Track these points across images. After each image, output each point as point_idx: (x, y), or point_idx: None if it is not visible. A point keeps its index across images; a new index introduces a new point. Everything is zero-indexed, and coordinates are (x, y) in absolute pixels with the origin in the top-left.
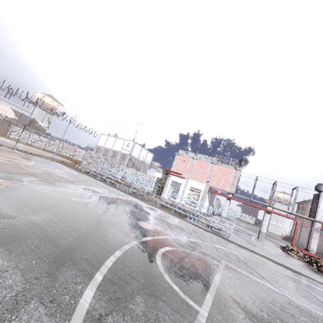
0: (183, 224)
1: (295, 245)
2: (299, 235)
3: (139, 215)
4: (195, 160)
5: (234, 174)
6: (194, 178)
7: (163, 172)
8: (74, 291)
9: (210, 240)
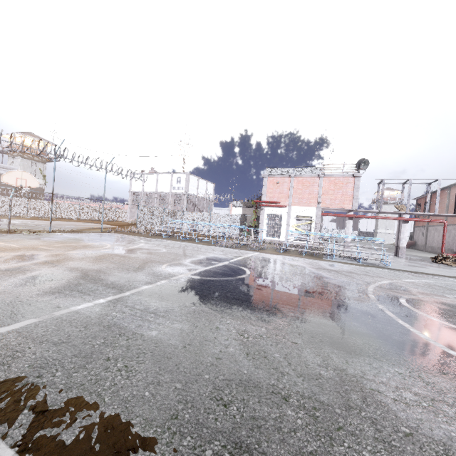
0: (339, 266)
1: (422, 251)
2: (426, 238)
3: (304, 272)
4: (293, 179)
5: (353, 184)
6: (297, 203)
7: (244, 206)
8: None
9: (391, 277)
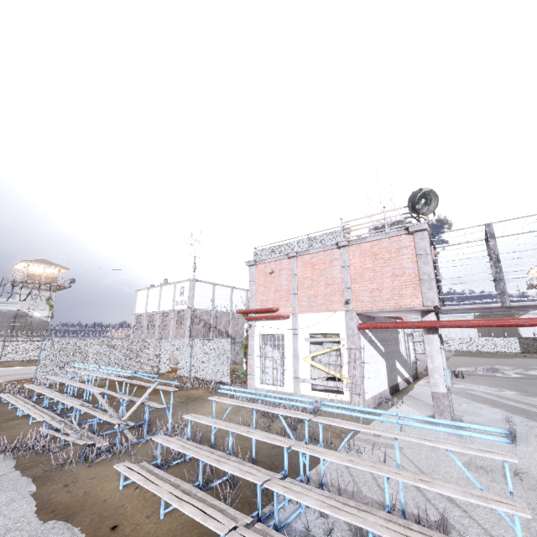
0: None
1: None
2: None
3: None
4: (296, 260)
5: (413, 248)
6: (308, 307)
7: None
8: None
9: None
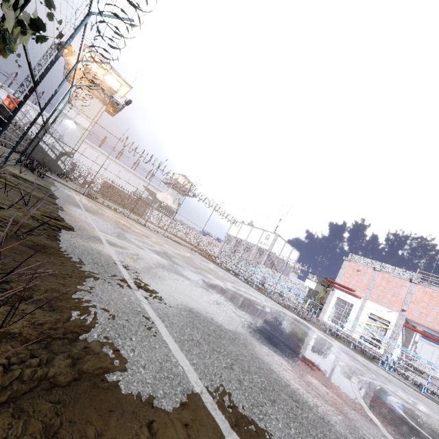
0: (380, 371)
1: None
2: None
3: (323, 341)
4: (378, 273)
5: None
6: (375, 300)
7: (318, 282)
8: (360, 409)
9: (438, 411)
